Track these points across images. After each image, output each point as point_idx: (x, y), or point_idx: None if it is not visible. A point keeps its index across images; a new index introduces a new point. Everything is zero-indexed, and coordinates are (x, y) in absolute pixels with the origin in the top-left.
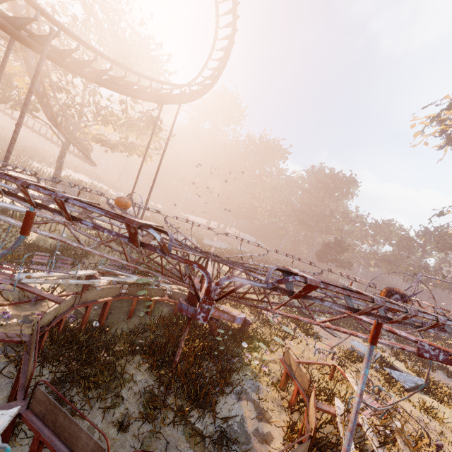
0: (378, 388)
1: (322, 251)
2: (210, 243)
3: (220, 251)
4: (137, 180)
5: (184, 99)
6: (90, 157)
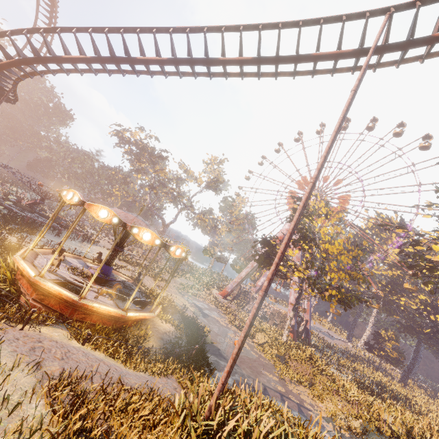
0: None
1: (33, 163)
2: None
3: None
4: None
5: None
6: None
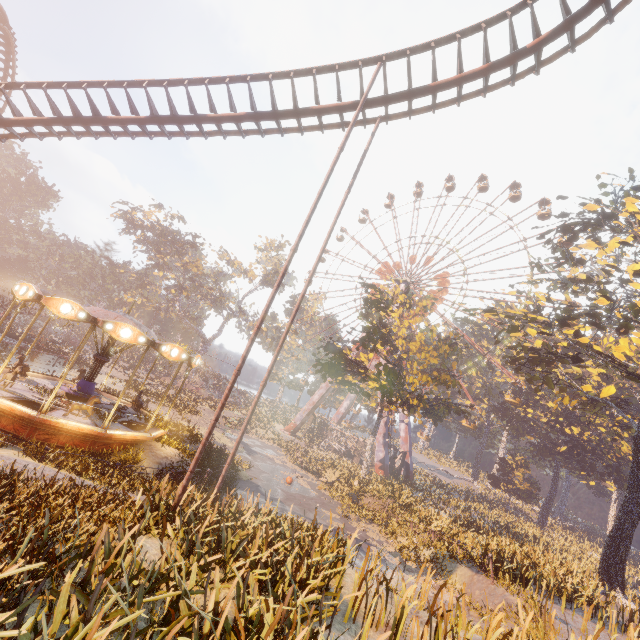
0: None
1: None
2: None
3: None
4: None
5: None
6: None
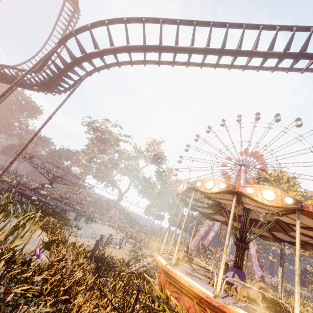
0: None
1: (7, 148)
2: None
3: None
4: None
5: None
6: None
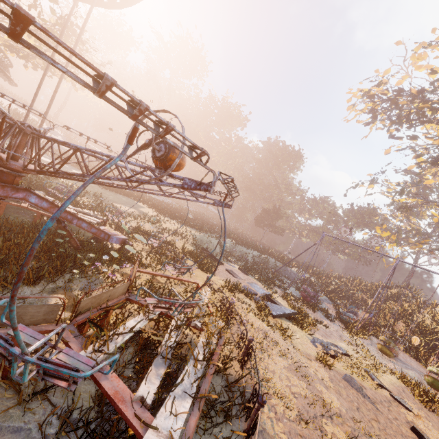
0: (229, 302)
1: (260, 217)
2: (154, 197)
3: (157, 202)
4: (38, 90)
5: (103, 1)
6: (0, 67)
